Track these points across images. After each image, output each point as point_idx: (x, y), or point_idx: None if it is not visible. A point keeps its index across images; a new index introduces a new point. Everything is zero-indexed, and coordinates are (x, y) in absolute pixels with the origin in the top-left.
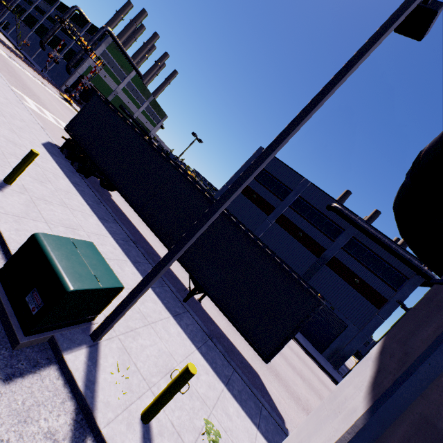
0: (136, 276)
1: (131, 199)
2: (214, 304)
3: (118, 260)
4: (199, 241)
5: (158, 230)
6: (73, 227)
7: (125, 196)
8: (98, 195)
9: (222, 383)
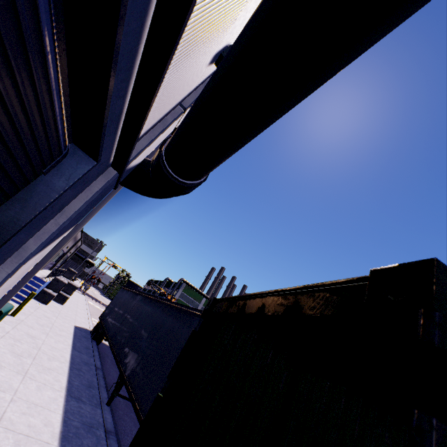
0: (61, 368)
1: (110, 333)
2: (124, 384)
3: (55, 358)
4: (135, 333)
5: (115, 345)
6: (35, 337)
7: (107, 335)
8: (96, 348)
9: (58, 443)
